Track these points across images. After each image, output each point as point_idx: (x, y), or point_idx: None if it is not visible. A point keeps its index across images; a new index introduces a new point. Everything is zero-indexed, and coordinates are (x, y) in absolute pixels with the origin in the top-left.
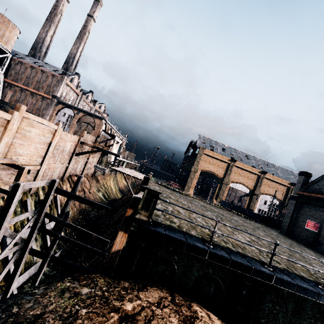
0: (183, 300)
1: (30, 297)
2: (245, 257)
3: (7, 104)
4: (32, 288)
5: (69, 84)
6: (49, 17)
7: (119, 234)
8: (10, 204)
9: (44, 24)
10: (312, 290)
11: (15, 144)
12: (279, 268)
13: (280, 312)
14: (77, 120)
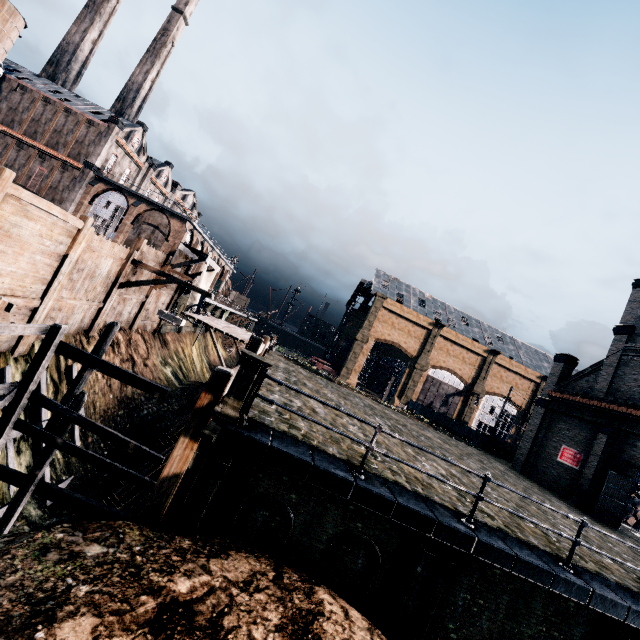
0: (299, 580)
1: None
2: (427, 502)
3: None
4: None
5: (123, 144)
6: (91, 2)
7: (180, 443)
8: None
9: (81, 14)
10: (543, 569)
11: None
12: (489, 525)
13: (485, 611)
14: (133, 218)
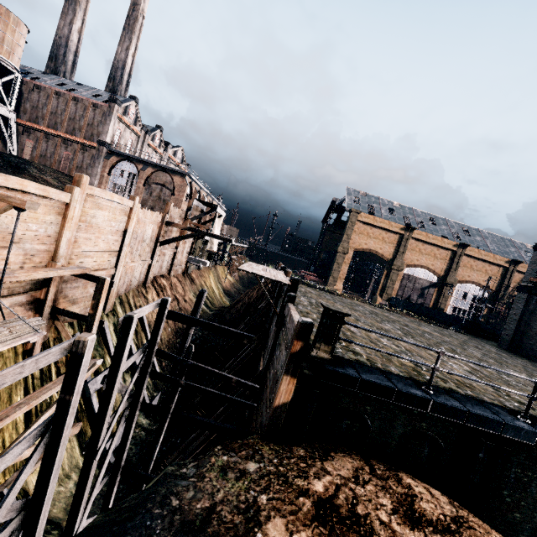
0: (386, 469)
1: (185, 483)
2: (484, 405)
3: (30, 164)
4: (175, 466)
5: (123, 119)
6: None
7: (284, 380)
8: (123, 347)
9: (64, 8)
10: None
11: (79, 240)
12: (536, 416)
13: (533, 480)
14: (143, 180)
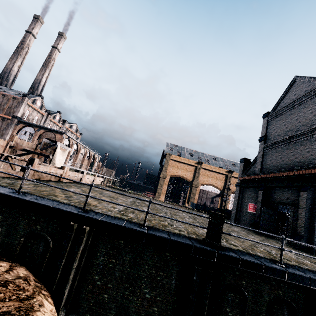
0: None
1: None
2: (63, 204)
3: None
4: None
5: (31, 105)
6: (16, 51)
7: None
8: None
9: (12, 56)
10: (115, 225)
11: None
12: (108, 215)
13: (116, 265)
14: (37, 136)
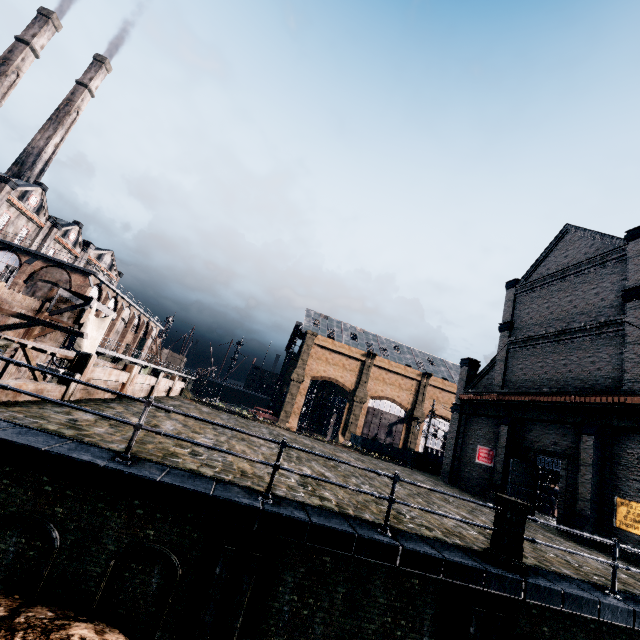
0: (51, 618)
1: None
2: (219, 484)
3: None
4: None
5: (16, 203)
6: None
7: None
8: None
9: None
10: (343, 533)
11: None
12: (306, 503)
13: (317, 612)
14: (26, 276)
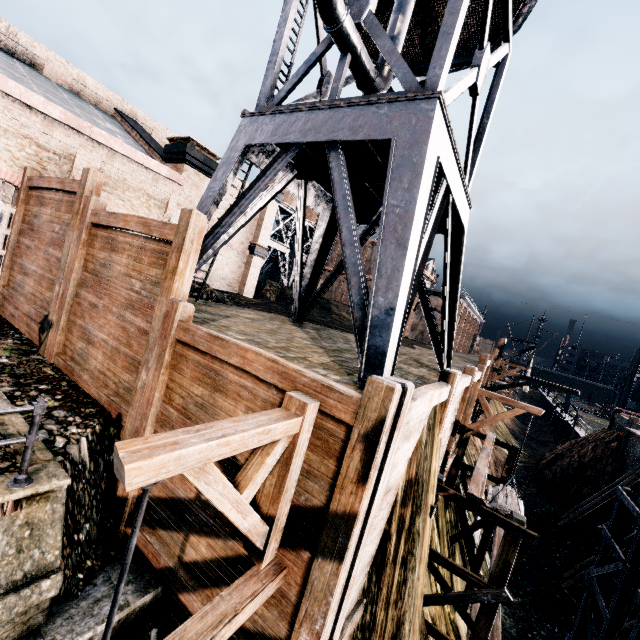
0: None
1: None
2: None
3: (330, 303)
4: None
5: None
6: None
7: None
8: None
9: None
10: None
11: None
12: None
13: None
14: (414, 306)
